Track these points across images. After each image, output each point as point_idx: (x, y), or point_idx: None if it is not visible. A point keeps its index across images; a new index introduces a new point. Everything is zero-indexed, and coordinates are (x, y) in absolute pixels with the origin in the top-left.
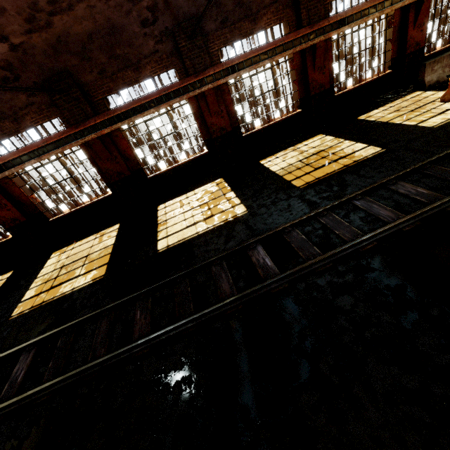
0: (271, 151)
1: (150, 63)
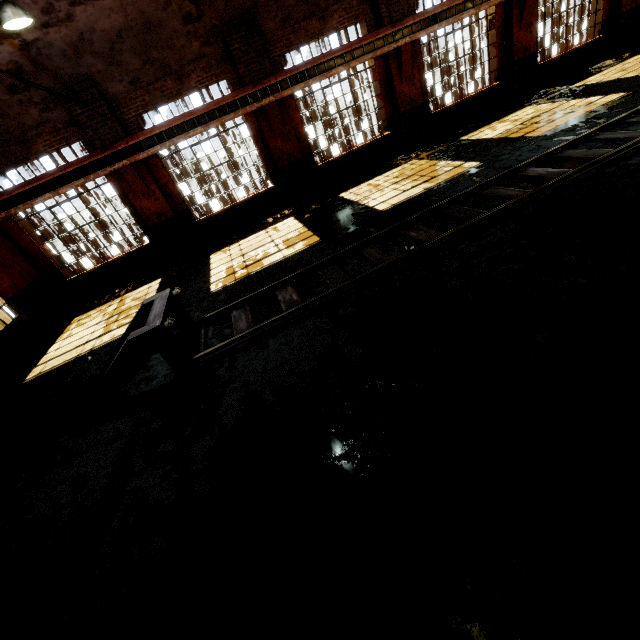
0: (468, 130)
1: (338, 11)
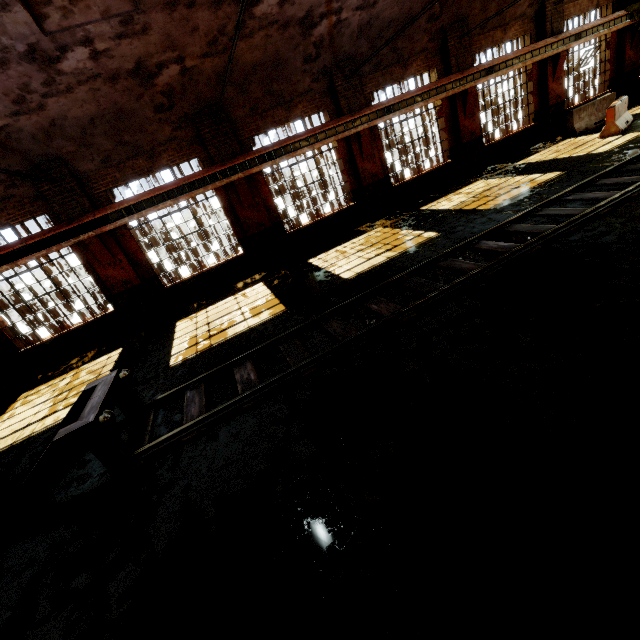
0: (427, 201)
1: (302, 103)
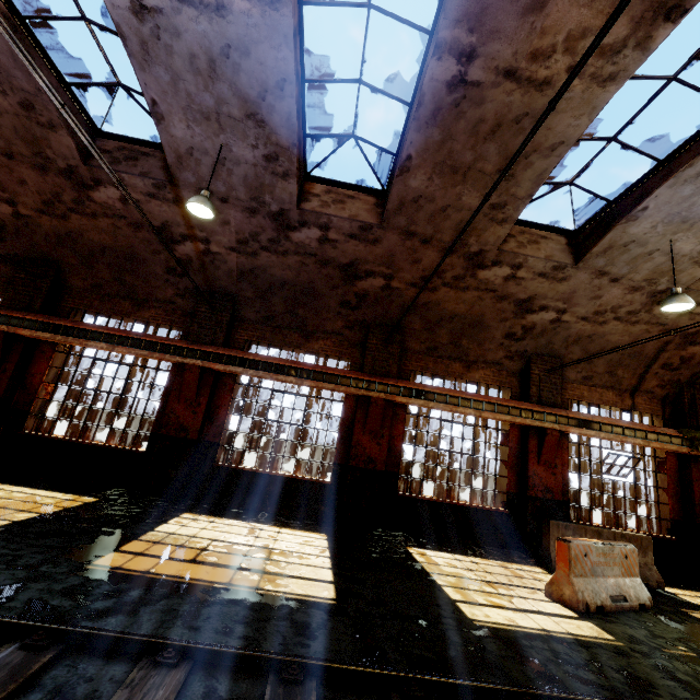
0: (231, 513)
1: (159, 309)
